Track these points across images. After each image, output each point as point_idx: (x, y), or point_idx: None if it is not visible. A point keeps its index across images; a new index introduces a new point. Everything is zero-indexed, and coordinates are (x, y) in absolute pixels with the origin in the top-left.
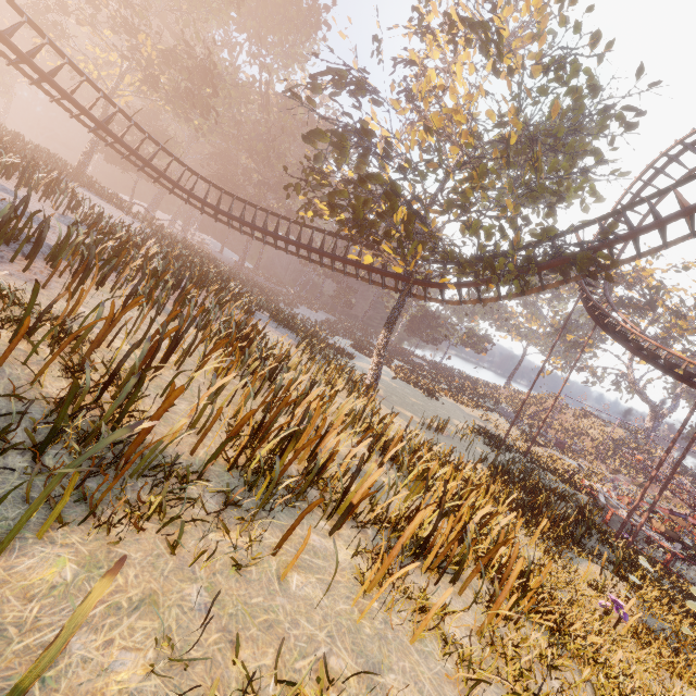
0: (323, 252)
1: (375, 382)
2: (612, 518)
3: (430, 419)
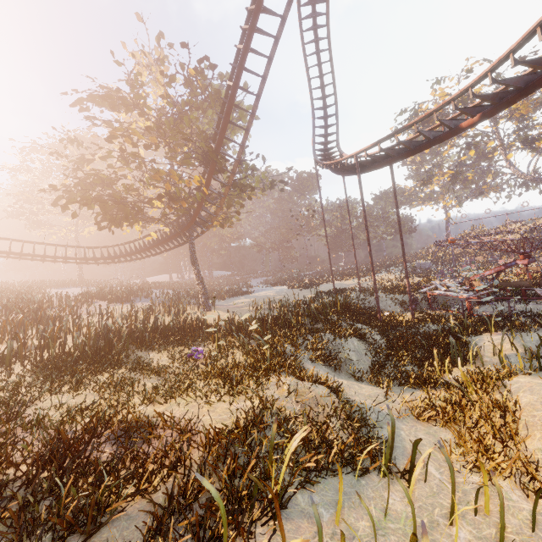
0: (153, 245)
1: (205, 300)
2: (447, 299)
3: (277, 303)
